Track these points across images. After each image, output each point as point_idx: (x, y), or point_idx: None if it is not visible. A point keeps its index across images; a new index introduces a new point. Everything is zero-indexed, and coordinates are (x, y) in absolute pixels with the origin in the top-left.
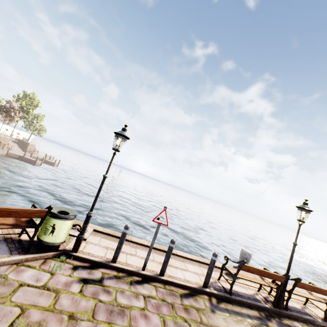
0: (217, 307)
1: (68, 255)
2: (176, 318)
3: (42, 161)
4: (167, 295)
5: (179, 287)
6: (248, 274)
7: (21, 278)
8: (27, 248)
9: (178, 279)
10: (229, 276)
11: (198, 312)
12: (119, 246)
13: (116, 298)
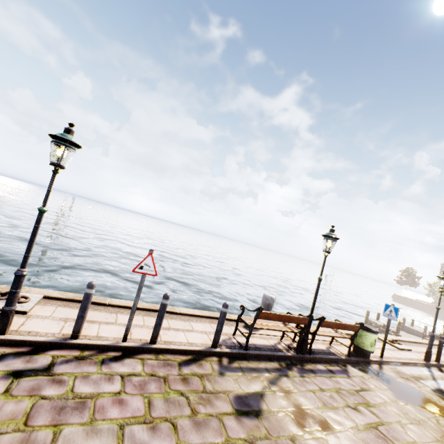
0: (229, 368)
1: None
2: (168, 393)
3: None
4: (159, 367)
5: (179, 354)
6: (269, 322)
7: None
8: None
9: (177, 344)
10: (248, 329)
11: (201, 380)
12: (81, 314)
13: (74, 387)
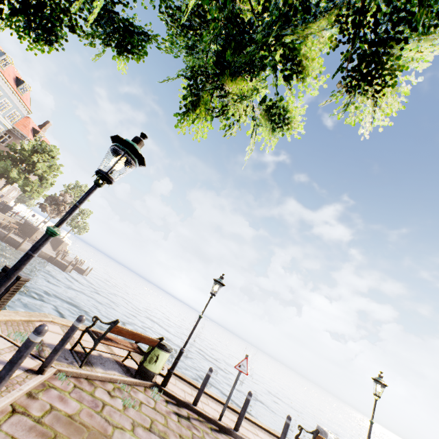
0: None
1: (159, 388)
2: None
3: (74, 267)
4: None
5: None
6: None
7: (139, 397)
8: (136, 372)
9: None
10: None
11: None
12: (202, 388)
13: (204, 435)
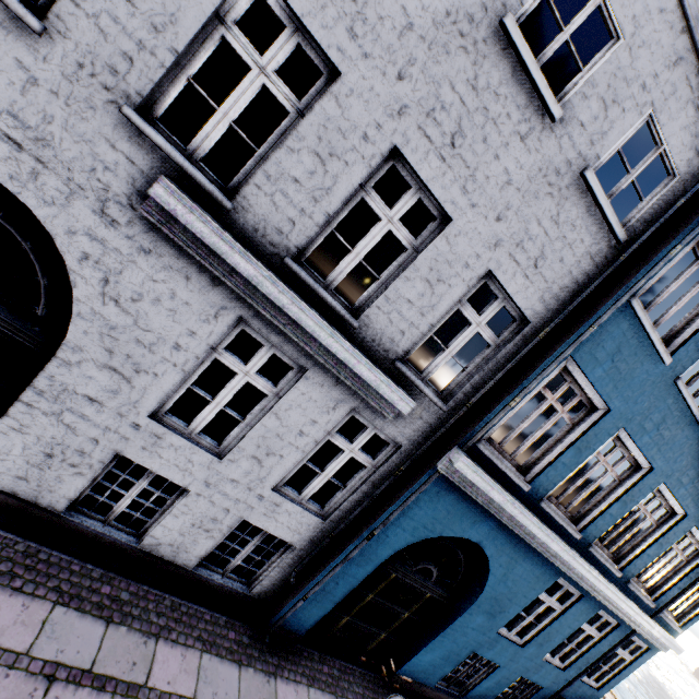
0: None
1: None
2: None
3: None
4: None
5: None
6: None
7: None
8: None
9: None
10: None
11: None
12: None
13: None
